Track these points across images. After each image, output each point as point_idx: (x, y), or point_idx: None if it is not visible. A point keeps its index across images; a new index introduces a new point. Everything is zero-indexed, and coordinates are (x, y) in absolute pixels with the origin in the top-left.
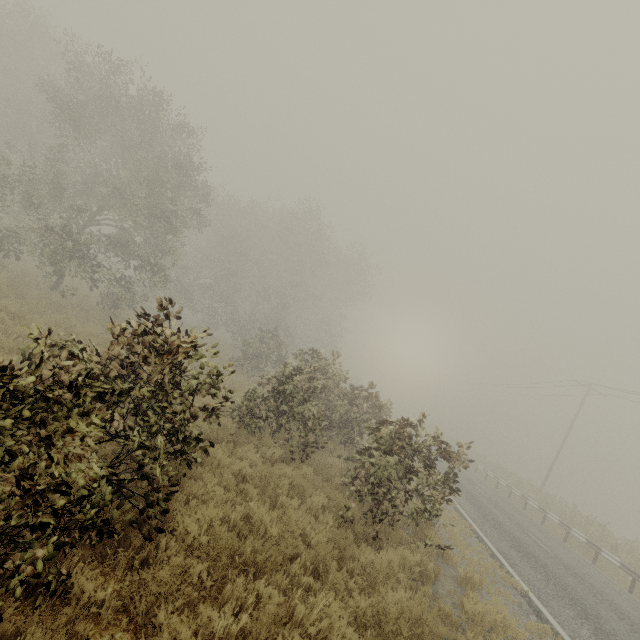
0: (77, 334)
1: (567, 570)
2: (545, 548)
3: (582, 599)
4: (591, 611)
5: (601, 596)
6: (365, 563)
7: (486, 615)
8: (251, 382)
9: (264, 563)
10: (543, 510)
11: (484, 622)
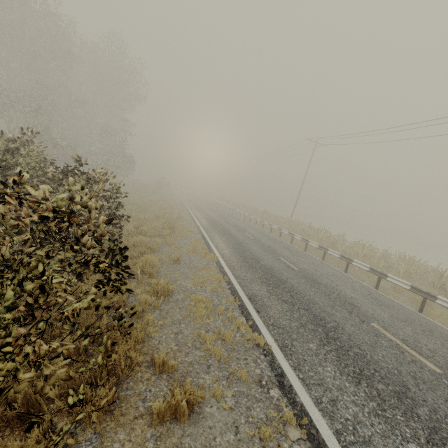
0: None
1: (308, 281)
2: (292, 266)
3: (321, 312)
4: (330, 324)
5: (333, 294)
6: None
7: None
8: None
9: None
10: (291, 234)
11: None
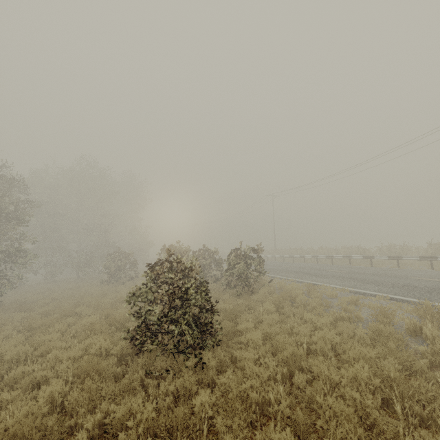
0: (27, 319)
1: (300, 268)
2: (291, 267)
3: (308, 272)
4: (312, 273)
5: (312, 268)
6: (256, 299)
7: (293, 286)
8: (131, 285)
9: (237, 314)
10: (282, 256)
11: (293, 289)
